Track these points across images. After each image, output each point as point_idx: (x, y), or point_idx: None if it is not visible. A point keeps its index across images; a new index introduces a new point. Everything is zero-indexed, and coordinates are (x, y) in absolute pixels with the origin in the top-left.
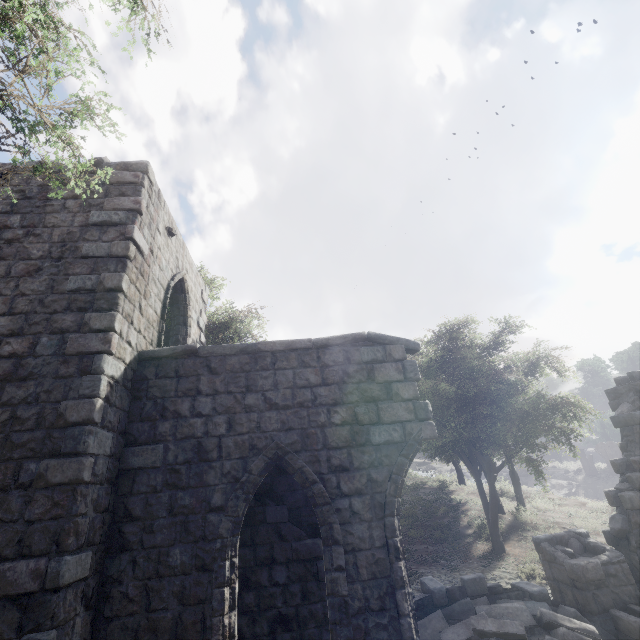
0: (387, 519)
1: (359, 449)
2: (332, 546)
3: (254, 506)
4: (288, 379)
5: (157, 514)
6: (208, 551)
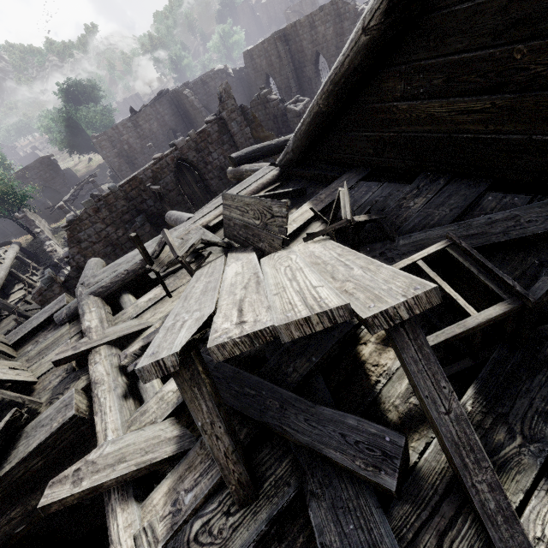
0: (66, 186)
1: (55, 179)
2: (61, 193)
3: (44, 194)
4: (34, 173)
5: (32, 202)
6: (44, 202)
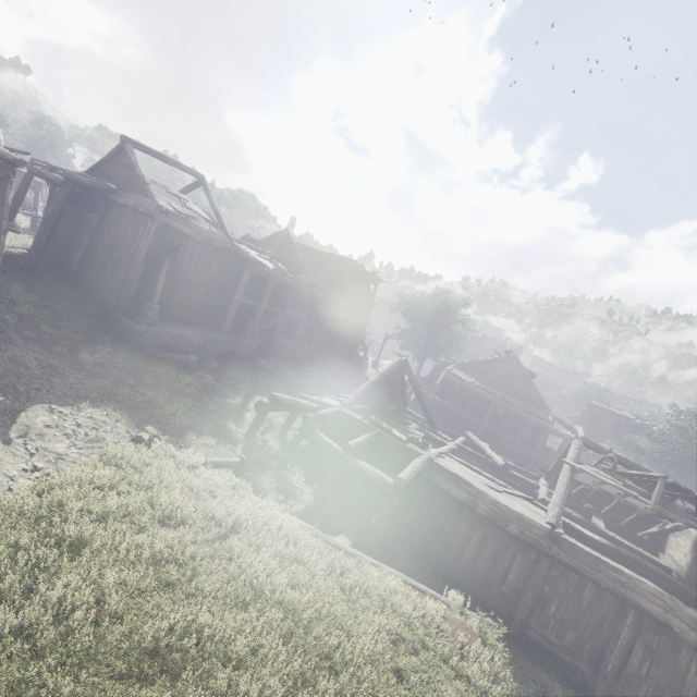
0: None
1: None
2: None
3: None
4: None
5: None
6: None
